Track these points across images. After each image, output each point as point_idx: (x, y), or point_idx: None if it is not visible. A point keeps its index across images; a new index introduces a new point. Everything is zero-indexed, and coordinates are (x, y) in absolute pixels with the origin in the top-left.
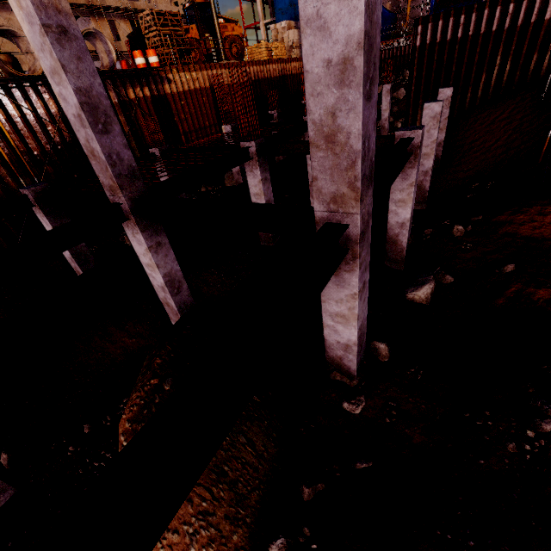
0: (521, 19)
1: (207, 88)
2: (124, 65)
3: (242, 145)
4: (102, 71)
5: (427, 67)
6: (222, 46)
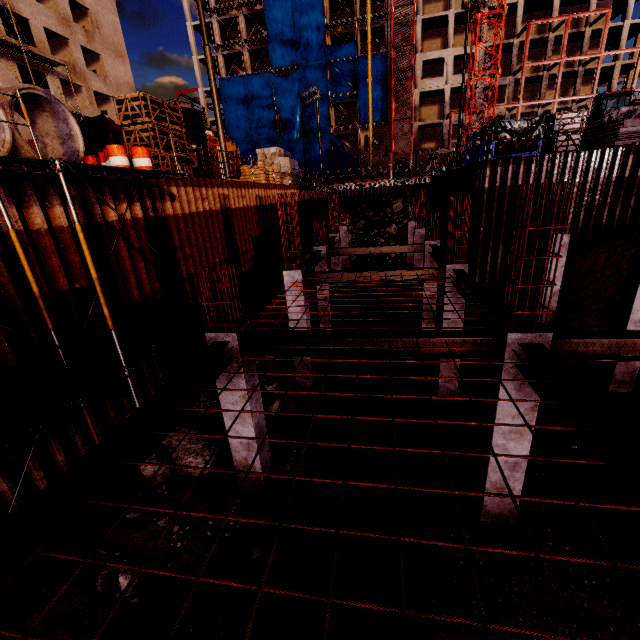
0: (591, 174)
1: (217, 211)
2: (92, 162)
3: (512, 338)
4: (81, 165)
5: (497, 209)
6: (227, 160)
